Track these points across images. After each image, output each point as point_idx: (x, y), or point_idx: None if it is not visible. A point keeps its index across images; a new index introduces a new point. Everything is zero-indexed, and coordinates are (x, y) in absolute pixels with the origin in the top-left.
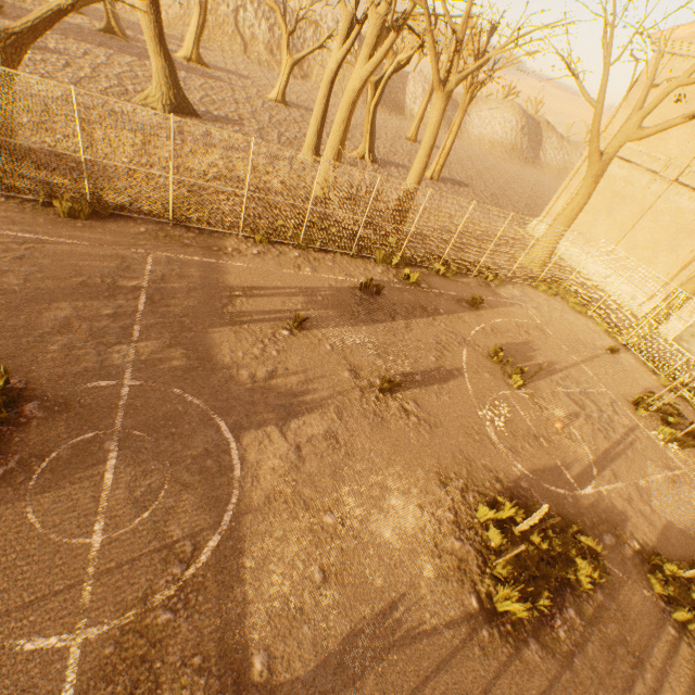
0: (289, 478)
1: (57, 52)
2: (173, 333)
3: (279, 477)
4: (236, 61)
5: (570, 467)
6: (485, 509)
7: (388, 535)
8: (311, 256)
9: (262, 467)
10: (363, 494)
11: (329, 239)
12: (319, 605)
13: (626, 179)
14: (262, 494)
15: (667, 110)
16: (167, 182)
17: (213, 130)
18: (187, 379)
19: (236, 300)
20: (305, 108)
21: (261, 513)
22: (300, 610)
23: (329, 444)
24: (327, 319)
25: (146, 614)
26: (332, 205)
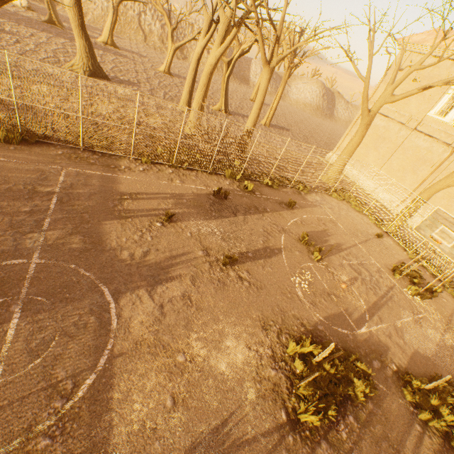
0: (153, 329)
1: (10, 33)
2: (74, 225)
3: (145, 328)
4: (139, 46)
5: (351, 314)
6: (293, 346)
7: (223, 369)
8: (180, 173)
9: (133, 321)
10: (207, 339)
11: (194, 161)
12: (169, 425)
13: (385, 127)
14: (131, 341)
15: (409, 85)
16: (78, 120)
17: (110, 86)
18: (82, 258)
19: (124, 201)
20: (184, 77)
21: (129, 356)
22: (153, 430)
23: (184, 303)
24: (189, 215)
25: (28, 441)
26: (197, 139)
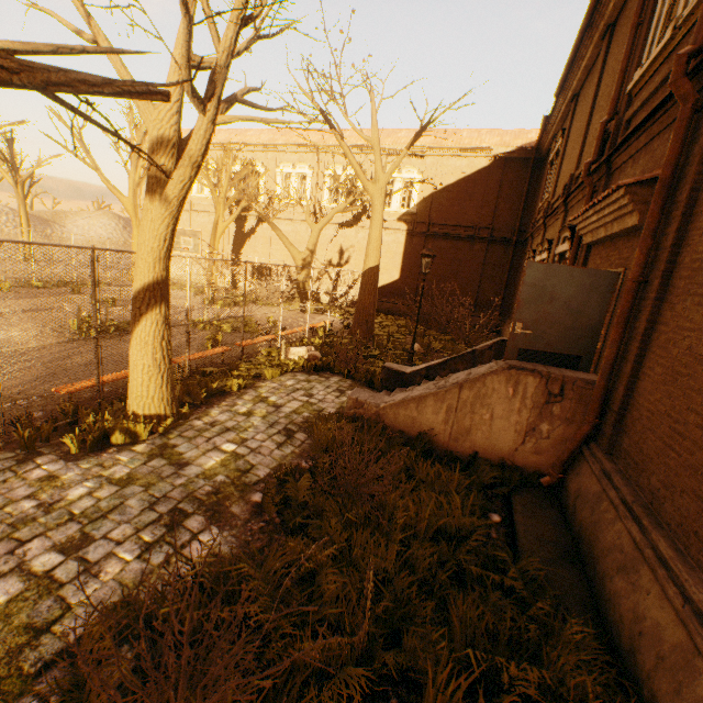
0: None
1: None
2: None
3: None
4: None
5: None
6: None
7: None
8: None
9: None
10: None
11: None
12: None
13: None
14: None
15: None
16: None
17: None
18: None
19: None
20: None
21: None
22: None
23: None
24: None
25: None
26: None
